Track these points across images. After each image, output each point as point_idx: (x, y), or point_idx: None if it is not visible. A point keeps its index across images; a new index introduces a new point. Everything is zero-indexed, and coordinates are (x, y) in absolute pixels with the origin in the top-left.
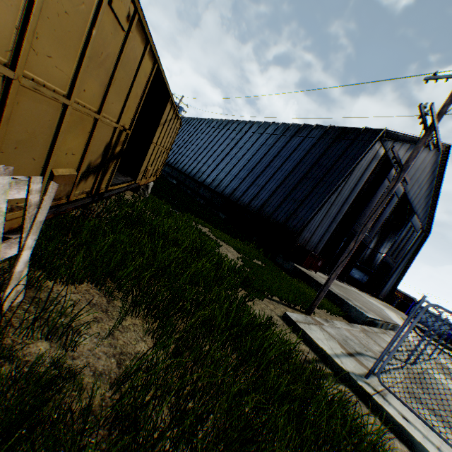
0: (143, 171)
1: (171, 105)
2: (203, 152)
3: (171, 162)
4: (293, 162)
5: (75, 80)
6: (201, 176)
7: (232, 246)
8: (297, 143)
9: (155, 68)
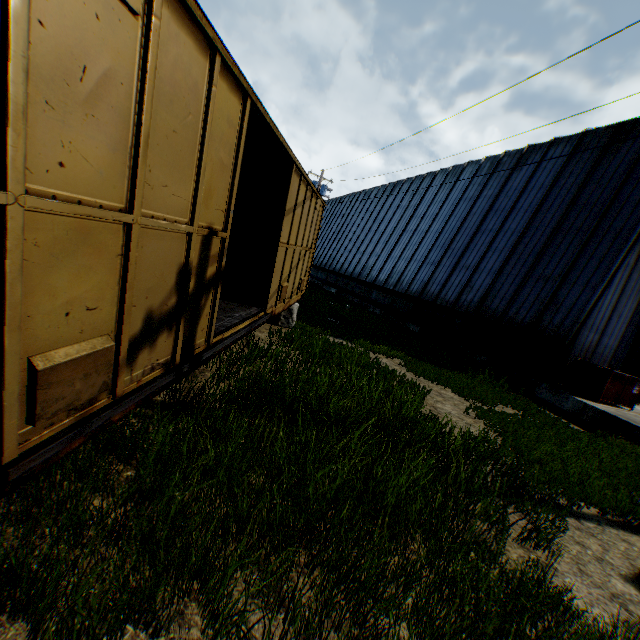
0: (276, 291)
1: (299, 177)
2: (365, 239)
3: (324, 263)
4: (524, 214)
5: (4, 138)
6: (370, 274)
7: (448, 386)
8: (523, 179)
9: (246, 108)
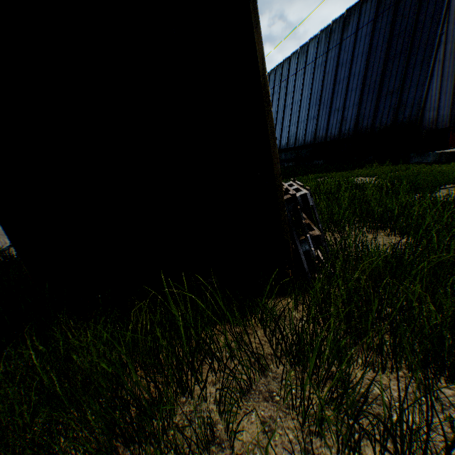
0: None
1: None
2: None
3: None
4: (361, 58)
5: None
6: None
7: (359, 176)
8: (352, 35)
9: None
